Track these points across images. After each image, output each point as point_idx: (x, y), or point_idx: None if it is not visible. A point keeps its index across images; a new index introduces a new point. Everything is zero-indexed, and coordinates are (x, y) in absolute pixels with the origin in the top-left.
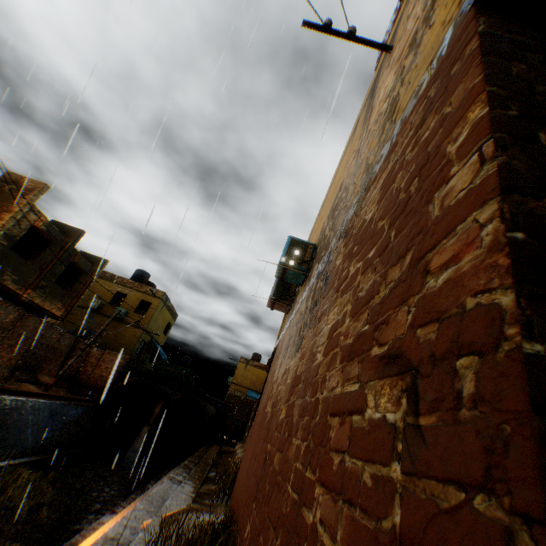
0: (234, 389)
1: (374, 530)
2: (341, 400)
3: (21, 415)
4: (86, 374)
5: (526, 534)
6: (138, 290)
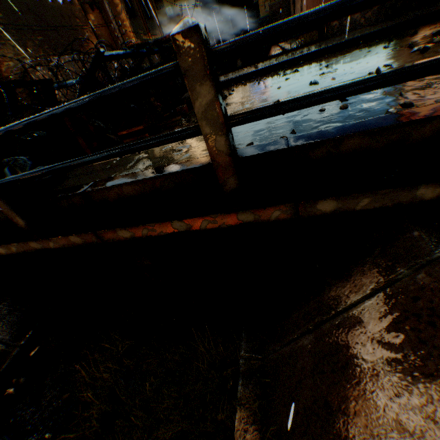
0: (262, 4)
1: None
2: None
3: None
4: None
5: None
6: None
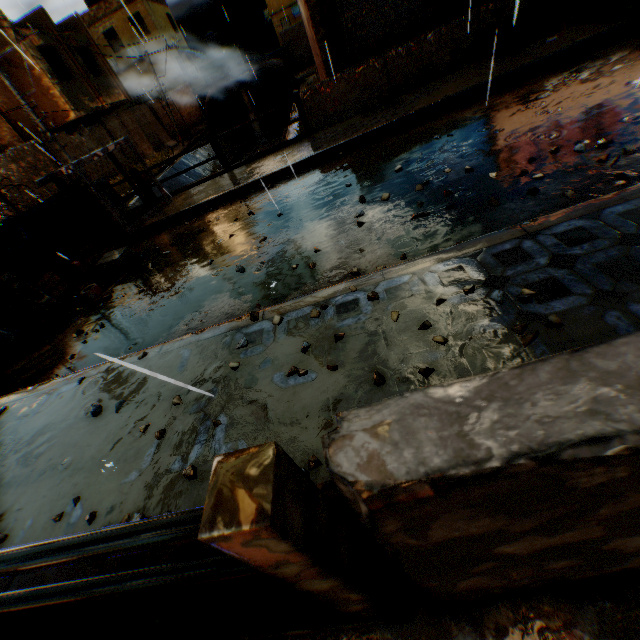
0: (278, 24)
1: (319, 55)
2: (313, 37)
3: (197, 159)
4: (180, 123)
5: (318, 48)
6: (113, 13)
